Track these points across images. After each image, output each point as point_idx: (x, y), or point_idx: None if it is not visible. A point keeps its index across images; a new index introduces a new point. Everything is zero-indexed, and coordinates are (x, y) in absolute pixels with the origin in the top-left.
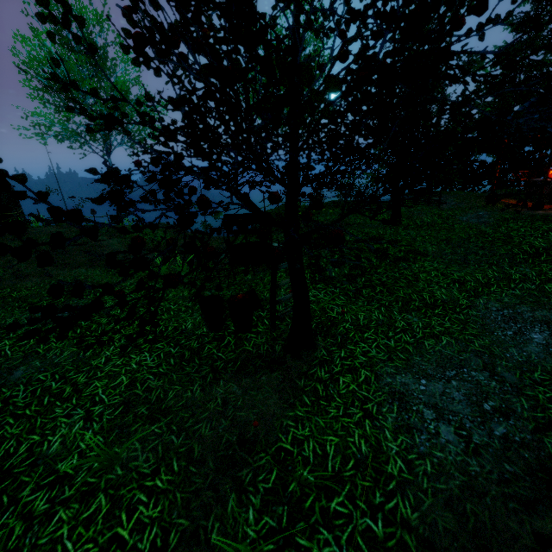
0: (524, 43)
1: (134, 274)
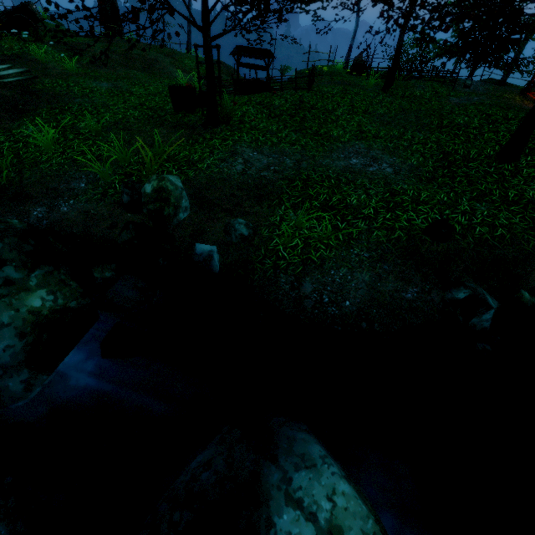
0: None
1: (164, 82)
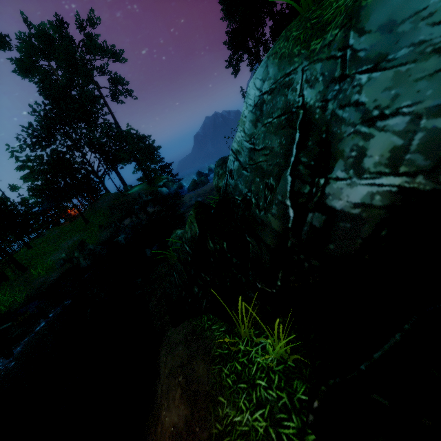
0: (30, 175)
1: None
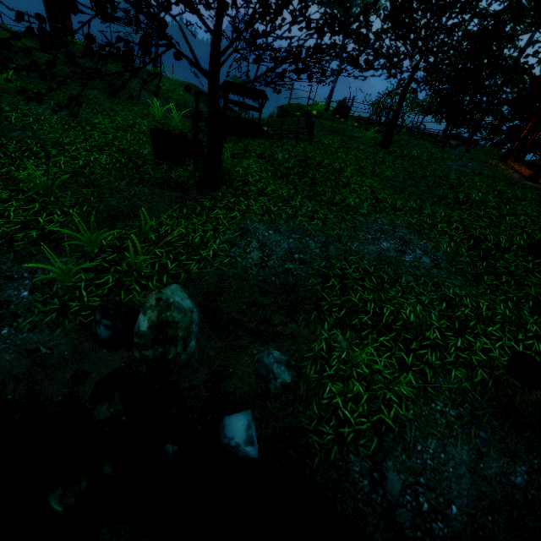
0: None
1: (134, 110)
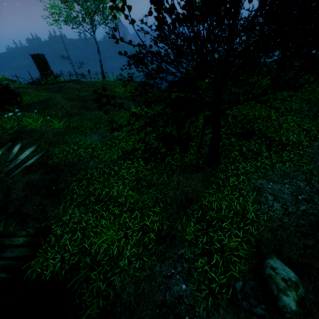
0: None
1: (122, 115)
